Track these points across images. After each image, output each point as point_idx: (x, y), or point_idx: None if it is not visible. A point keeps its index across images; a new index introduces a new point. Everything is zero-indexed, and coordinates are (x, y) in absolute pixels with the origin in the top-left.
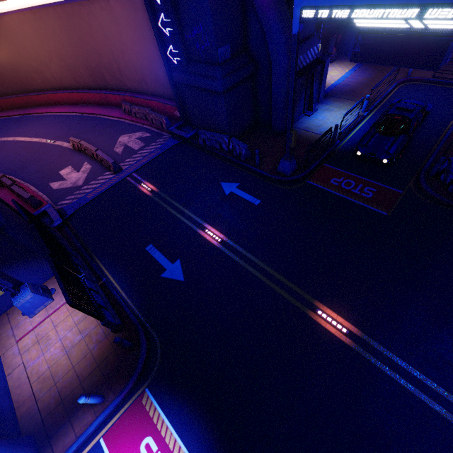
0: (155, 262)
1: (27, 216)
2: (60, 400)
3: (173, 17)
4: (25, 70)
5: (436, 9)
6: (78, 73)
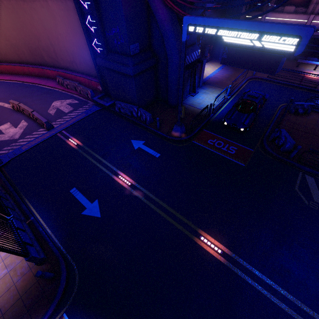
0: (77, 202)
1: None
2: None
3: (97, 19)
4: None
5: (273, 36)
6: (21, 51)
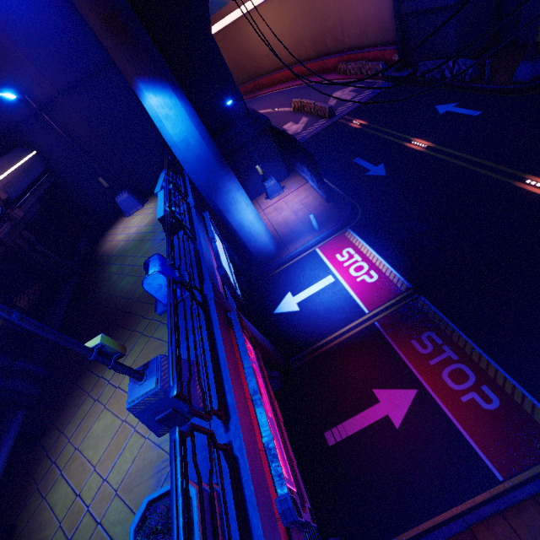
0: (360, 168)
1: (277, 130)
2: (291, 232)
3: None
4: (261, 56)
5: None
6: (303, 46)
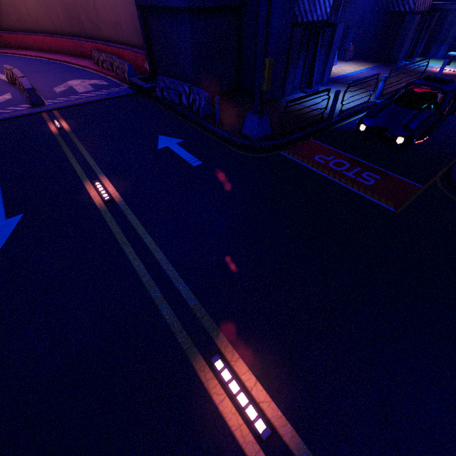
0: None
1: None
2: None
3: None
4: (0, 1)
5: None
6: (55, 13)
